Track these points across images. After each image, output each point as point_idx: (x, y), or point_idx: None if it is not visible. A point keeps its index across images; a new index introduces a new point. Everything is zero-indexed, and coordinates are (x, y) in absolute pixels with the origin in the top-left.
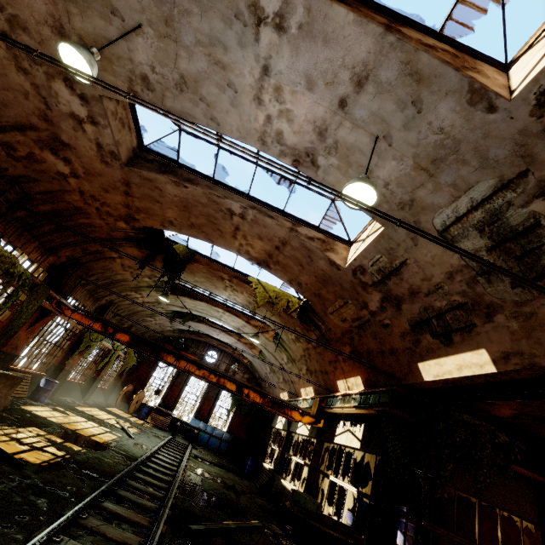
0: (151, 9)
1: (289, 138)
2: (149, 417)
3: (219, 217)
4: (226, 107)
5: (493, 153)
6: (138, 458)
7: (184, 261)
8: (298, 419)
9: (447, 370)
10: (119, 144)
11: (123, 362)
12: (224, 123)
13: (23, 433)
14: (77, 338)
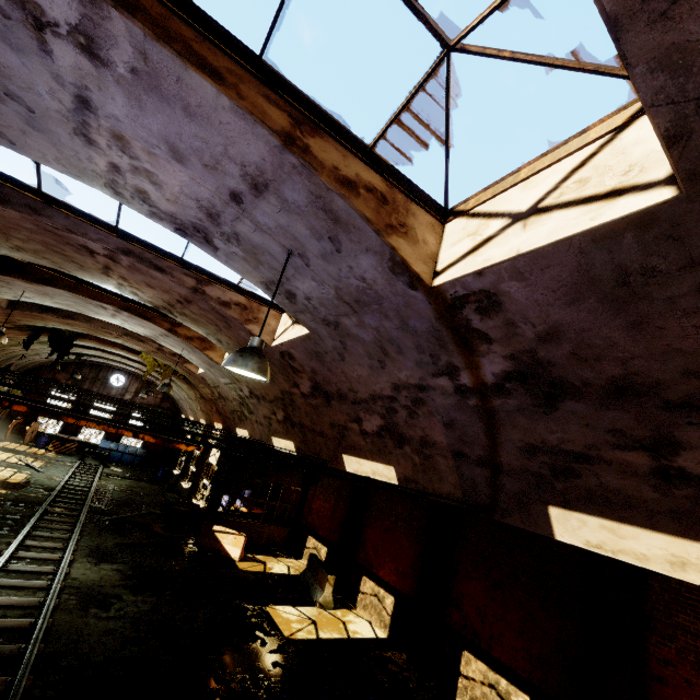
0: (32, 290)
1: (139, 330)
2: (51, 446)
3: (100, 331)
4: (92, 313)
5: (225, 374)
6: (55, 489)
7: (71, 339)
8: (184, 449)
9: (242, 434)
10: (1, 302)
11: None
12: (93, 315)
13: None
14: None
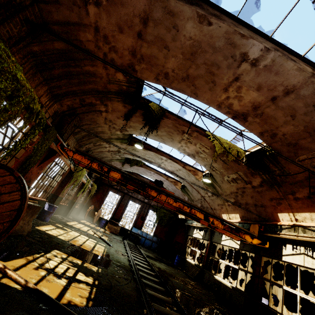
0: None
1: None
2: (106, 226)
3: (223, 66)
4: None
5: None
6: (131, 269)
7: (158, 116)
8: (249, 241)
9: None
10: None
11: (87, 191)
12: None
13: (51, 259)
14: (66, 174)
